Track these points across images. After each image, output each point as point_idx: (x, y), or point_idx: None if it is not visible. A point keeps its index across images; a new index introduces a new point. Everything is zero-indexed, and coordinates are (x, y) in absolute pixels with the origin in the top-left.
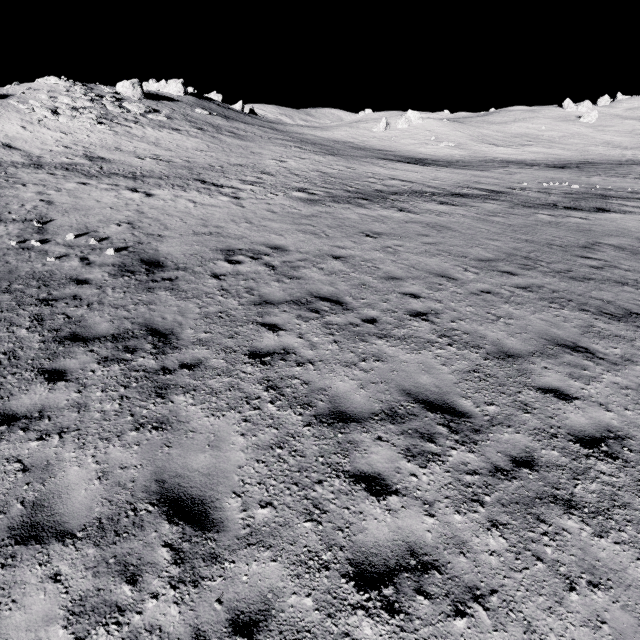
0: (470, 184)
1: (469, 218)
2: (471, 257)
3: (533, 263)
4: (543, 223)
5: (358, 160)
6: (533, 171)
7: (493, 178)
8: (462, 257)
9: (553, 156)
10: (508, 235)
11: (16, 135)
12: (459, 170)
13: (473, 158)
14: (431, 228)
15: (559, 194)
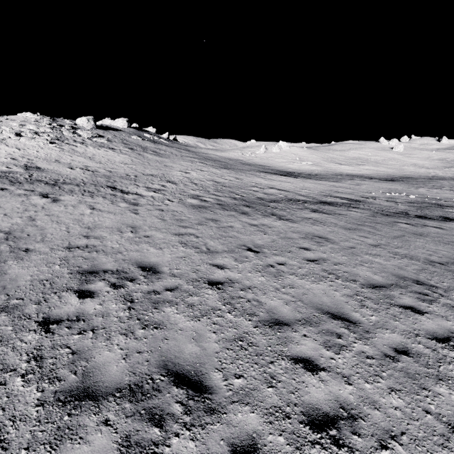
0: (332, 193)
1: (342, 227)
2: (360, 281)
3: (430, 290)
4: (408, 233)
5: (245, 172)
6: (373, 183)
7: (347, 188)
8: (351, 281)
9: (381, 172)
10: (385, 248)
11: None
12: (320, 181)
13: (327, 172)
14: (310, 239)
15: (404, 203)
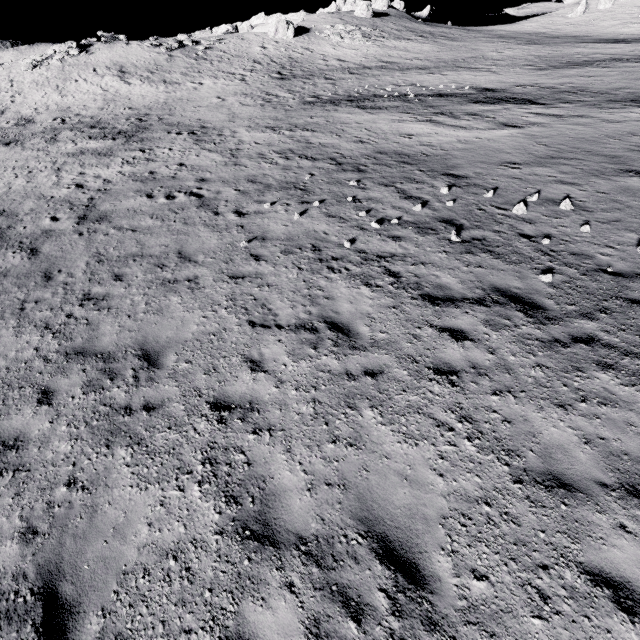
0: None
1: None
2: None
3: None
4: None
5: (560, 45)
6: None
7: None
8: None
9: None
10: None
11: (336, 54)
12: None
13: None
14: (625, 72)
15: None
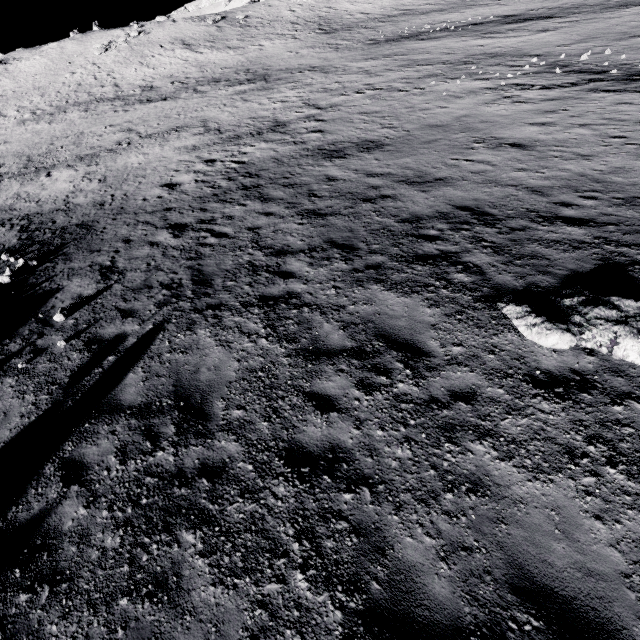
0: None
1: None
2: None
3: None
4: None
5: None
6: None
7: None
8: None
9: None
10: None
11: (356, 9)
12: None
13: None
14: None
15: None
